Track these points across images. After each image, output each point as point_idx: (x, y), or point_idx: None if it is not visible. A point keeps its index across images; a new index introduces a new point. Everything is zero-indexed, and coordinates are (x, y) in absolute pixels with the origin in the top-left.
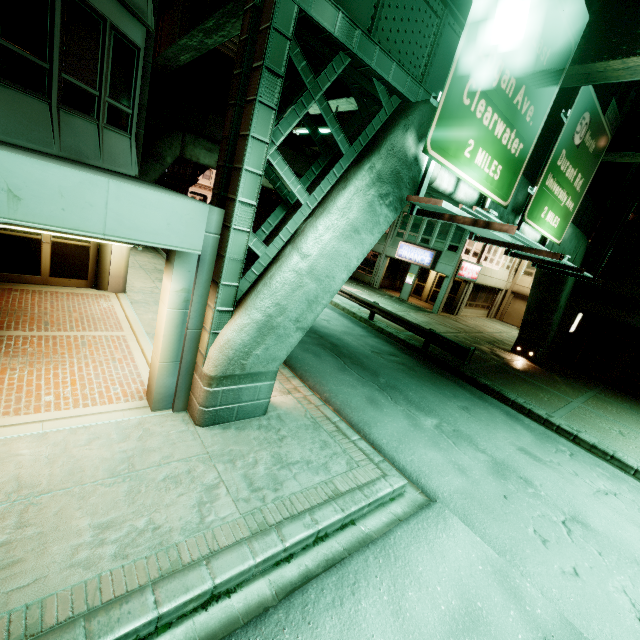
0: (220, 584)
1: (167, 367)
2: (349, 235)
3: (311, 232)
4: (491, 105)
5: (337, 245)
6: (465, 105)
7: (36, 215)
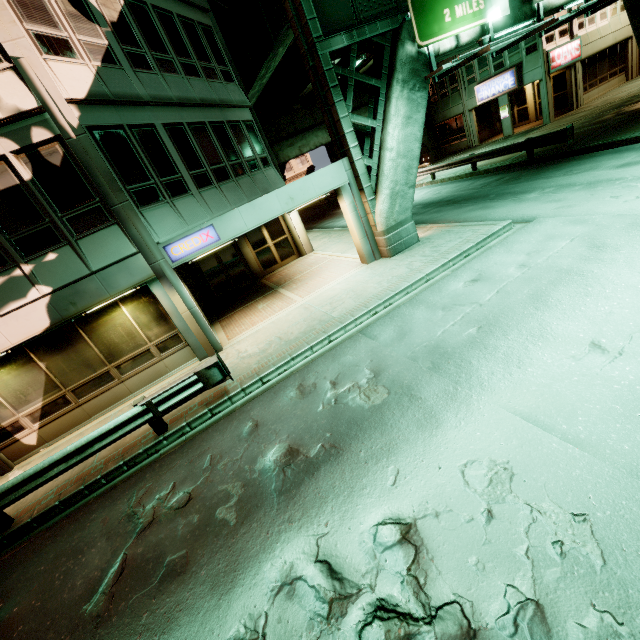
0: (427, 275)
1: (363, 241)
2: (407, 123)
3: (387, 137)
4: None
5: (403, 133)
6: (427, 0)
7: (299, 202)
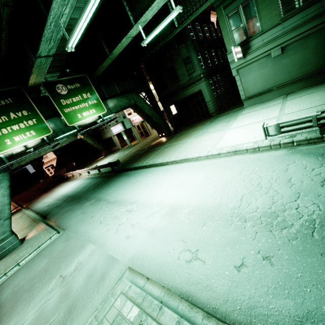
0: None
1: None
2: None
3: None
4: (2, 128)
5: None
6: None
7: None
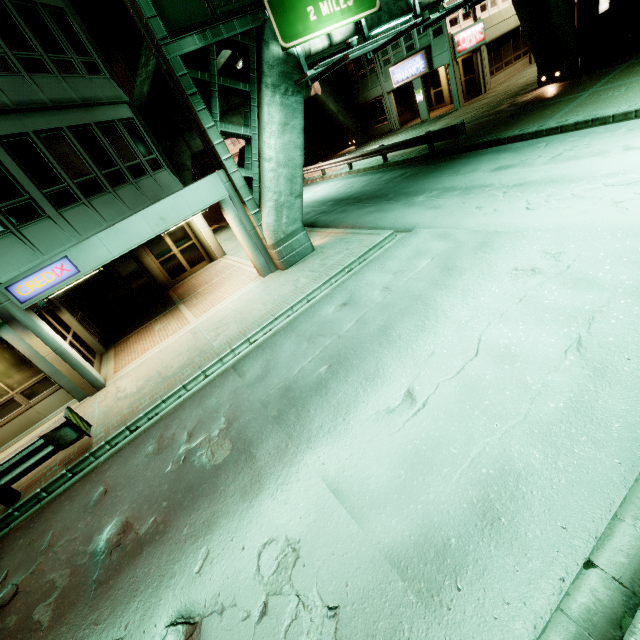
0: (308, 295)
1: (255, 254)
2: (283, 130)
3: (263, 146)
4: None
5: (281, 141)
6: None
7: (172, 221)
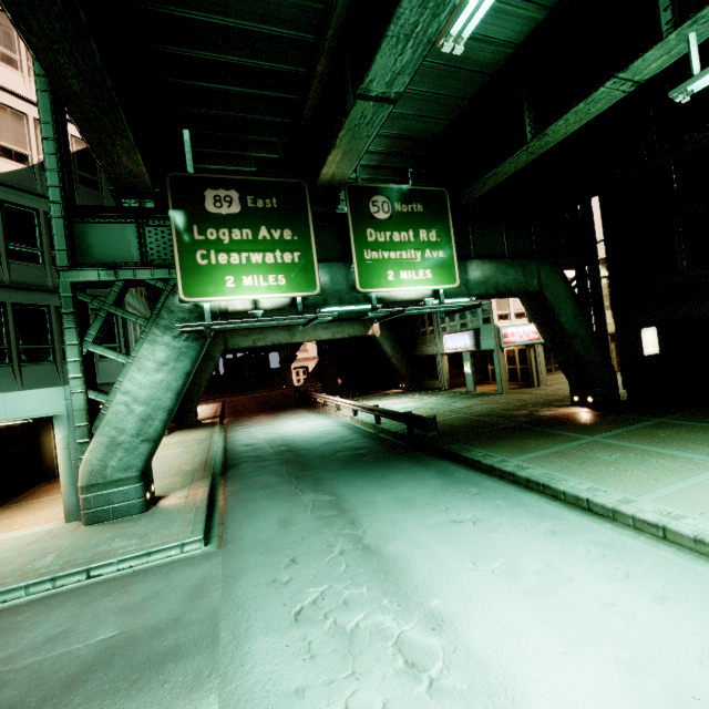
0: None
1: (68, 489)
2: (159, 369)
3: (126, 377)
4: (234, 252)
5: (151, 378)
6: (204, 264)
7: None
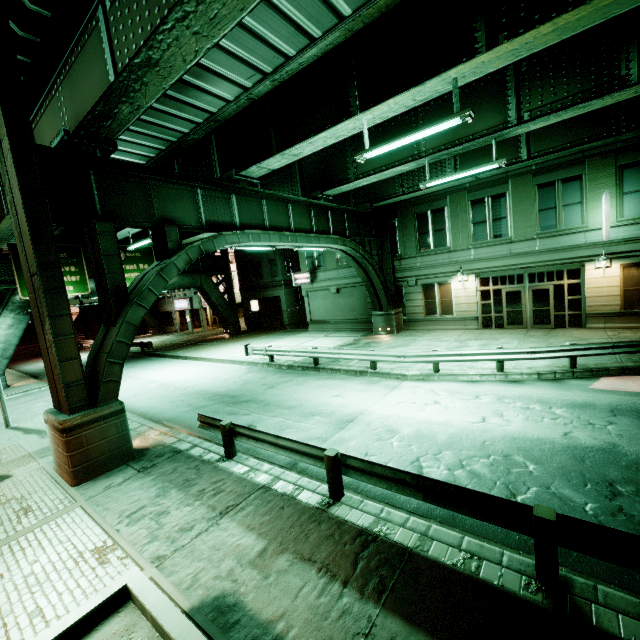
0: None
1: None
2: (10, 328)
3: None
4: None
5: (6, 332)
6: None
7: None
